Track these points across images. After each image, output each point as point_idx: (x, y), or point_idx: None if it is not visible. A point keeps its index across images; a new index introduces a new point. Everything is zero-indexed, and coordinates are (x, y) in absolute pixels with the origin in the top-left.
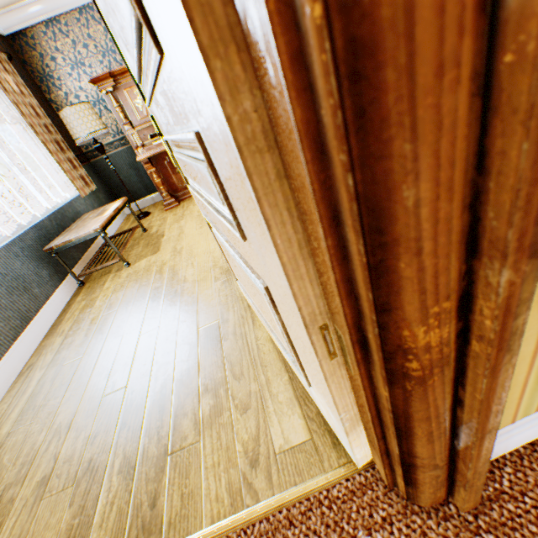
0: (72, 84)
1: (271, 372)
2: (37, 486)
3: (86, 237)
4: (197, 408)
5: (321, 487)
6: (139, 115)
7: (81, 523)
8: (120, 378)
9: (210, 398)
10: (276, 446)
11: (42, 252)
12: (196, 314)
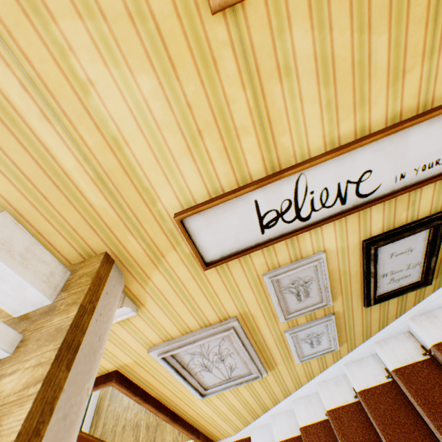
0: None
1: None
2: (122, 427)
3: None
4: None
5: None
6: None
7: (137, 441)
8: None
9: None
10: None
11: None
12: None
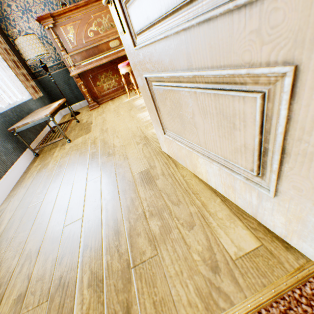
0: (23, 24)
1: (203, 198)
2: (13, 303)
3: (39, 121)
4: (148, 228)
5: (292, 287)
6: (71, 45)
7: None
8: (76, 212)
9: (157, 220)
10: (231, 254)
11: (7, 132)
12: (128, 165)
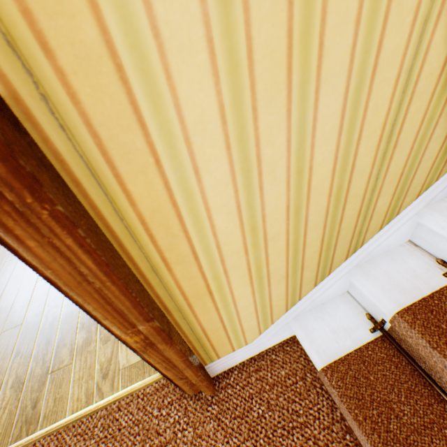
0: None
1: None
2: None
3: None
4: (75, 340)
5: (141, 388)
6: None
7: None
8: (18, 317)
9: (85, 333)
10: (121, 365)
11: None
12: None
